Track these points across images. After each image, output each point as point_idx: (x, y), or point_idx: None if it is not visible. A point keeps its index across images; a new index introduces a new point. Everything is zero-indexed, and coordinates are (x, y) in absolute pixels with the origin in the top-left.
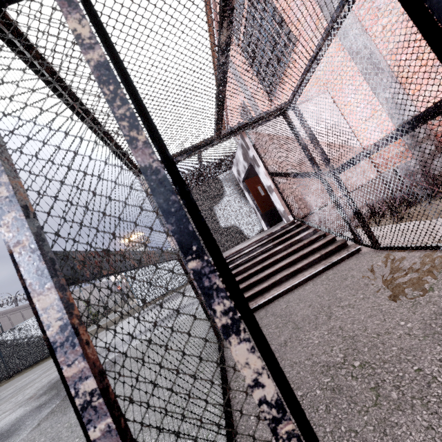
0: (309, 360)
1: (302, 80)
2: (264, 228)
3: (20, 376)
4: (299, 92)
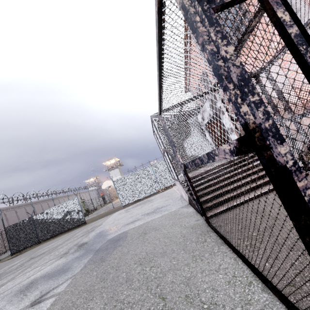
0: (298, 236)
1: (280, 52)
2: None
3: (47, 242)
4: (274, 61)
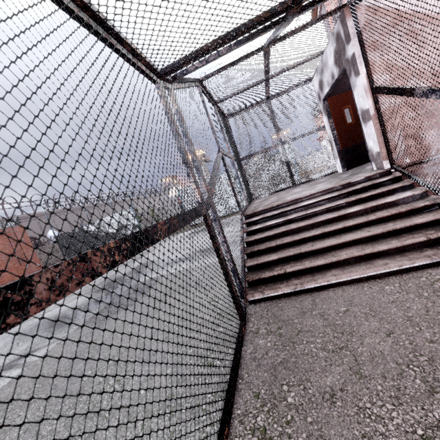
0: None
1: None
2: (338, 170)
3: None
4: None
